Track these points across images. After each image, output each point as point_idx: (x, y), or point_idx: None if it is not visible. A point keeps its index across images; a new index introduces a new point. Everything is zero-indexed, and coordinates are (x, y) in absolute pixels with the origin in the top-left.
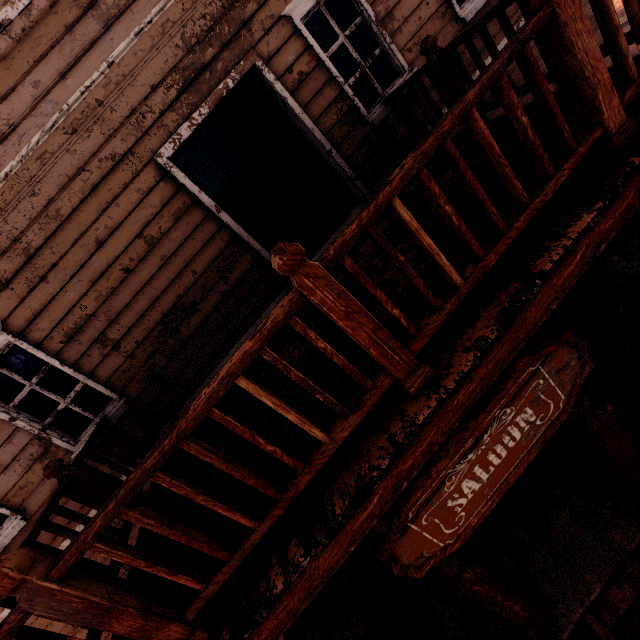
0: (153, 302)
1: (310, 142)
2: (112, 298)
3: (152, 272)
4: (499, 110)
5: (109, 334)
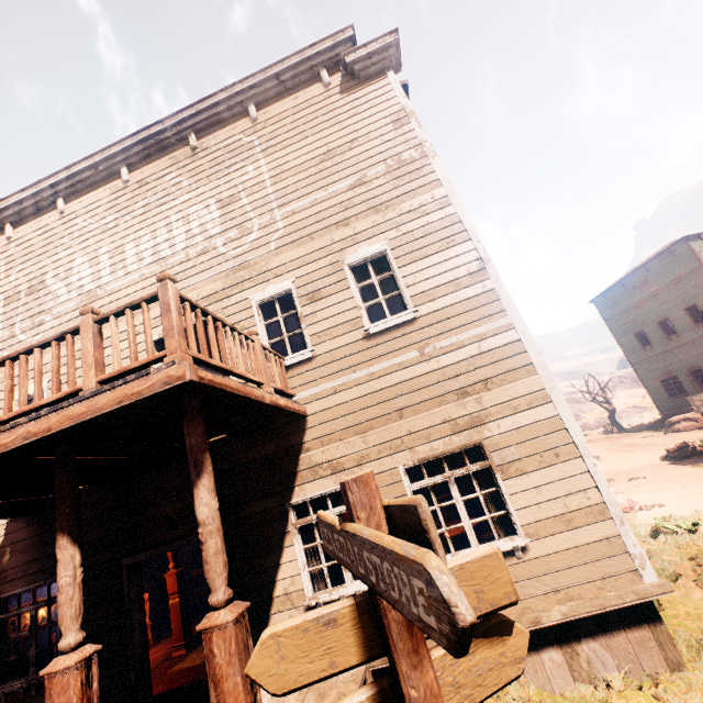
0: None
1: None
2: None
3: None
4: (385, 404)
5: None
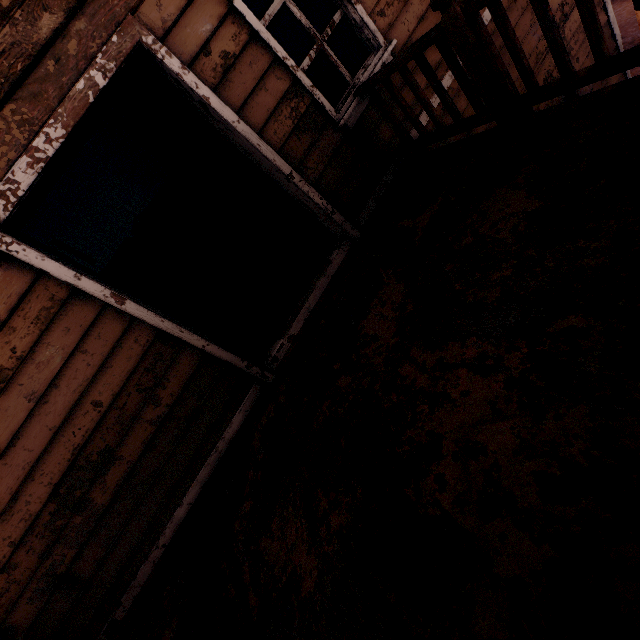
0: (29, 472)
1: (256, 163)
2: None
3: (14, 426)
4: None
5: None
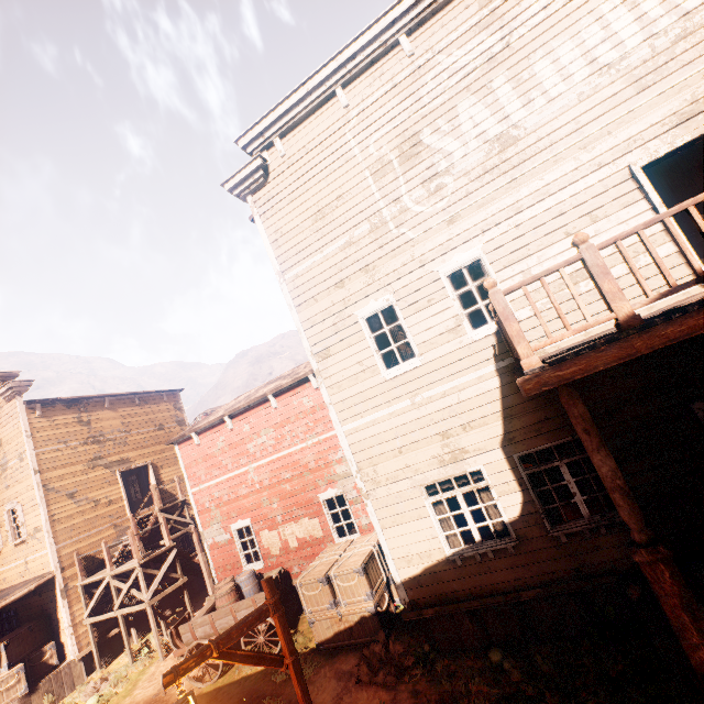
0: None
1: None
2: (547, 249)
3: None
4: None
5: (532, 271)
